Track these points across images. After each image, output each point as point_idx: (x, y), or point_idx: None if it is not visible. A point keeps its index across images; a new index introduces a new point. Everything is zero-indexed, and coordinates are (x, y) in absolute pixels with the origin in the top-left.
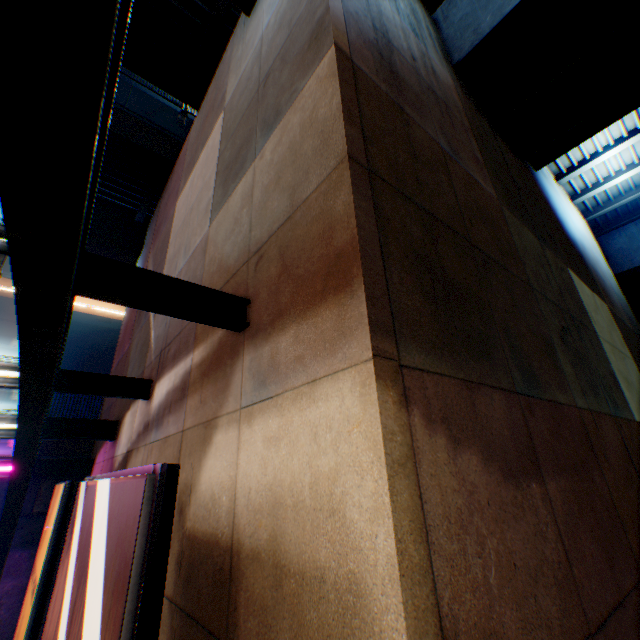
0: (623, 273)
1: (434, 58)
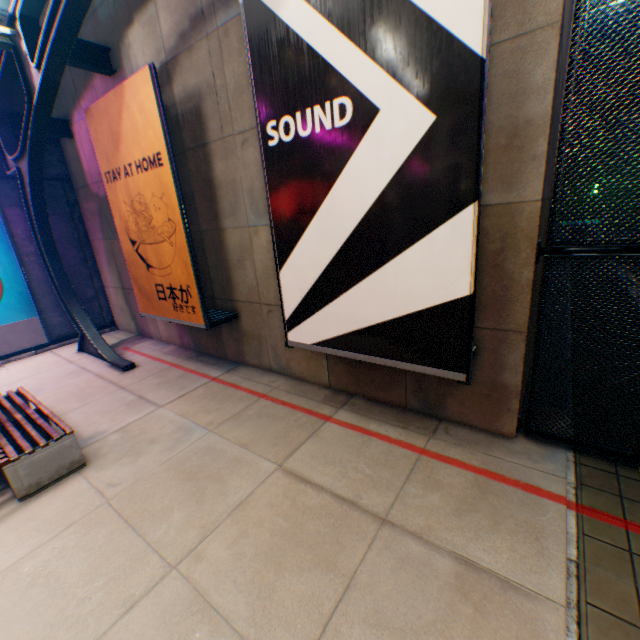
0: None
1: None
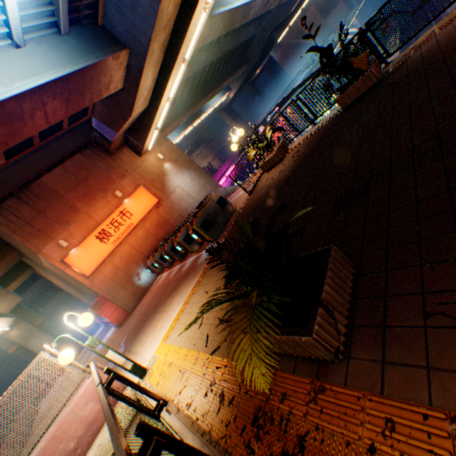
0: None
1: None
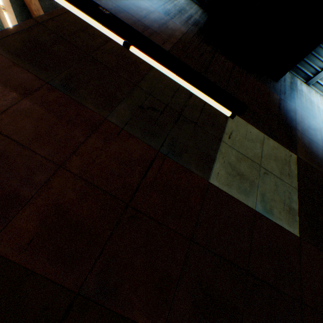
0: None
1: (177, 23)
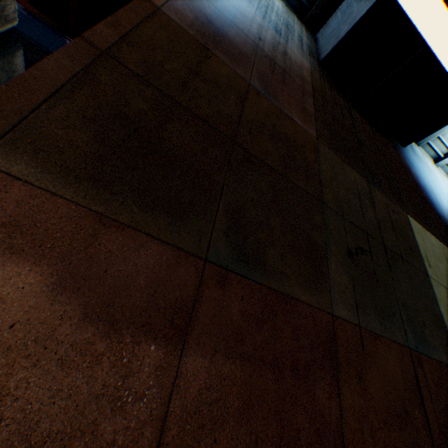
0: None
1: (295, 50)
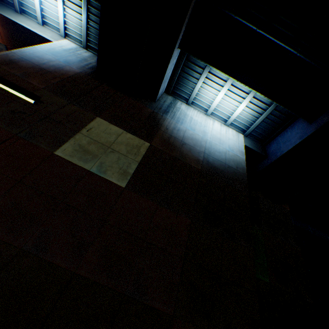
0: (274, 163)
1: (75, 67)
